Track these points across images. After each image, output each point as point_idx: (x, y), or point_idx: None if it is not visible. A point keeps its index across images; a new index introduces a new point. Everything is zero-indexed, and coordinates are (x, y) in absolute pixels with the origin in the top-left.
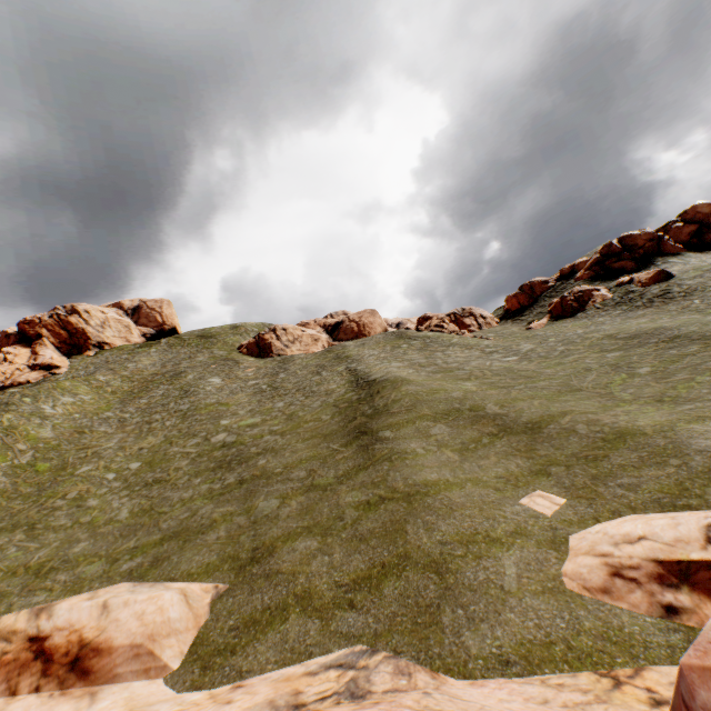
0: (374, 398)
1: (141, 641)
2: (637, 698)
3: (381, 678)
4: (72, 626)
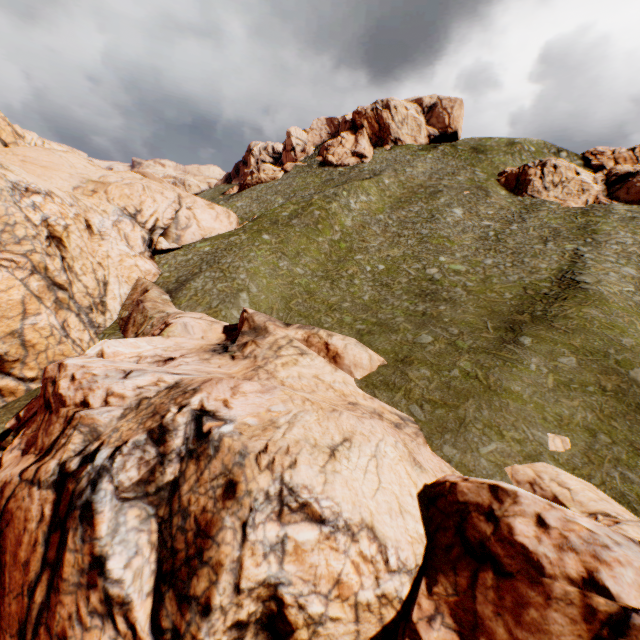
0: (555, 302)
1: (352, 364)
2: None
3: (408, 430)
4: (336, 346)
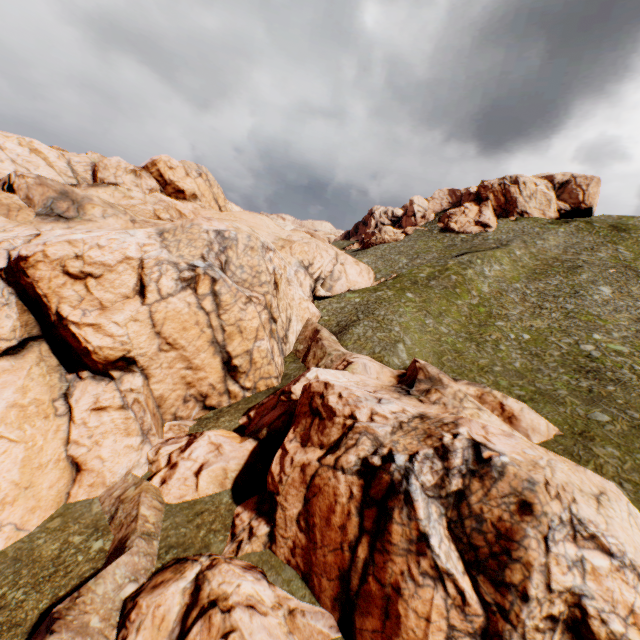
0: None
1: (529, 427)
2: None
3: None
4: (511, 407)
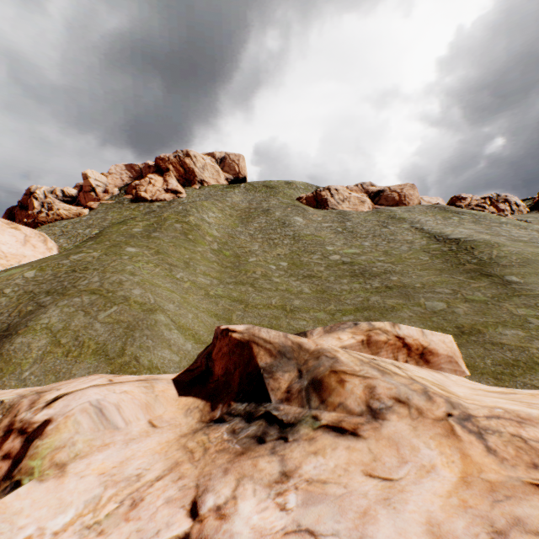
0: (472, 251)
1: (451, 355)
2: None
3: None
4: (411, 336)
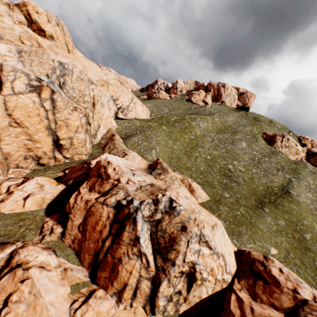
0: (279, 197)
1: (198, 196)
2: None
3: None
4: (193, 186)
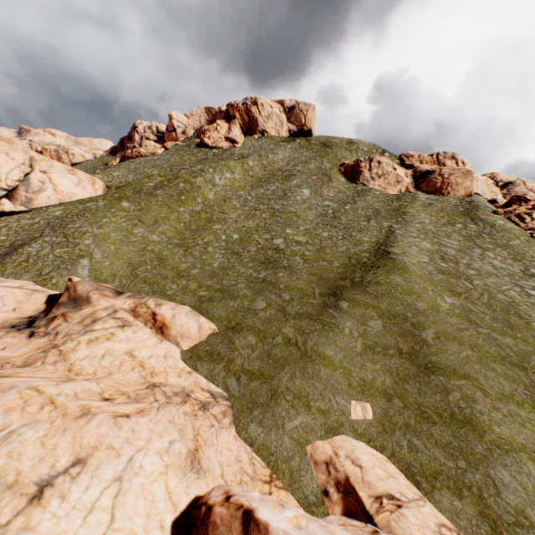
0: (370, 270)
1: (179, 334)
2: (261, 489)
3: (217, 409)
4: (164, 316)
